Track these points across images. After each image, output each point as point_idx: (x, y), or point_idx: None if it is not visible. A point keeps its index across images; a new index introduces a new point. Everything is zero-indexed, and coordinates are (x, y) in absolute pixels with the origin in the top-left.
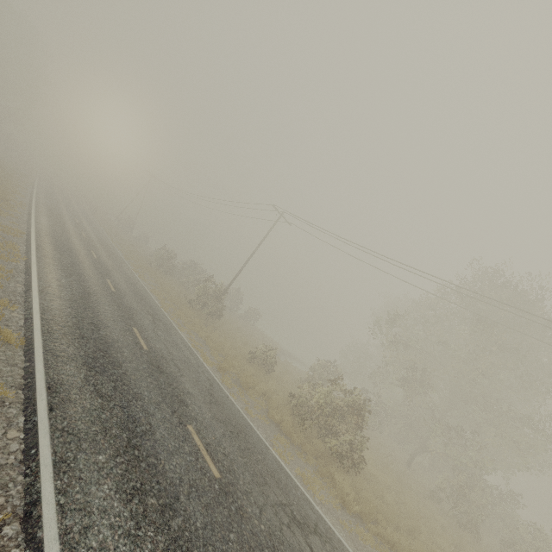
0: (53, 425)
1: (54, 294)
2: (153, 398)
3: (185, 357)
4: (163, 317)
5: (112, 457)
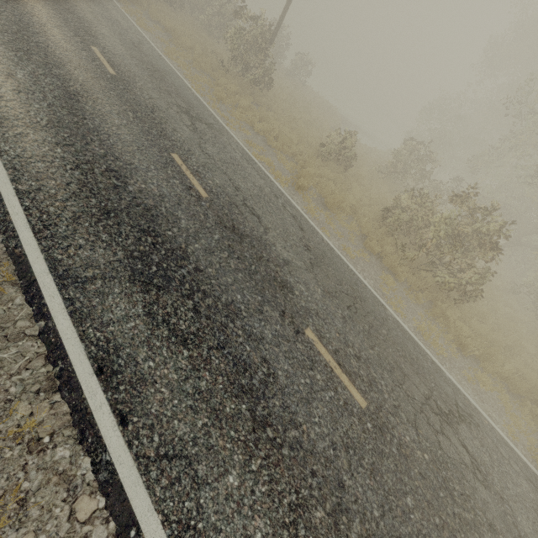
0: (140, 456)
1: (17, 118)
2: (250, 303)
3: (256, 187)
4: (202, 111)
5: (244, 466)
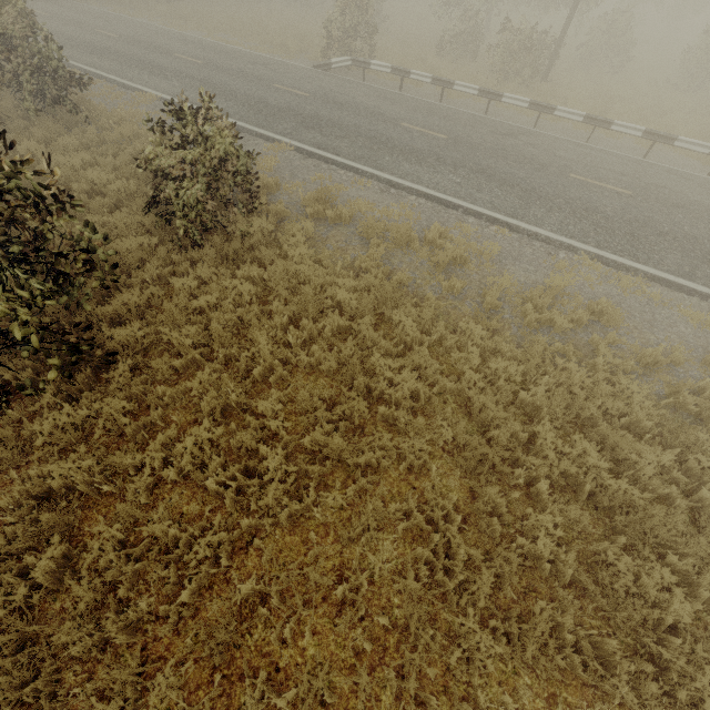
0: None
1: None
2: None
3: None
4: None
5: None
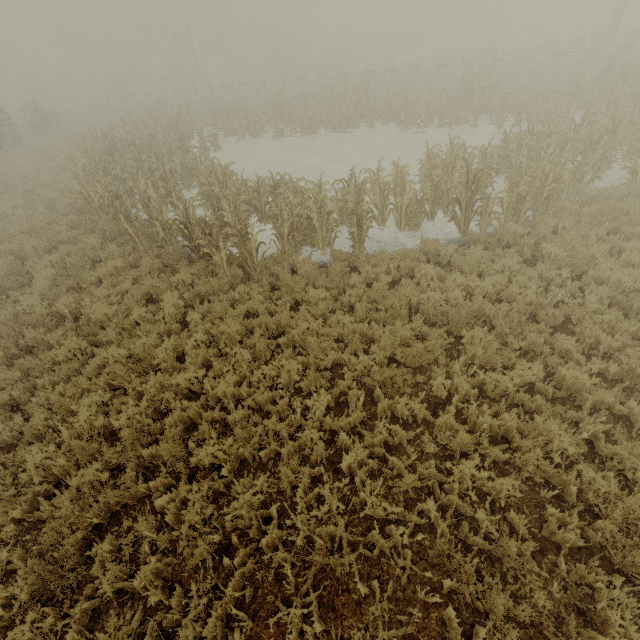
0: None
1: None
2: None
3: None
4: None
5: None
